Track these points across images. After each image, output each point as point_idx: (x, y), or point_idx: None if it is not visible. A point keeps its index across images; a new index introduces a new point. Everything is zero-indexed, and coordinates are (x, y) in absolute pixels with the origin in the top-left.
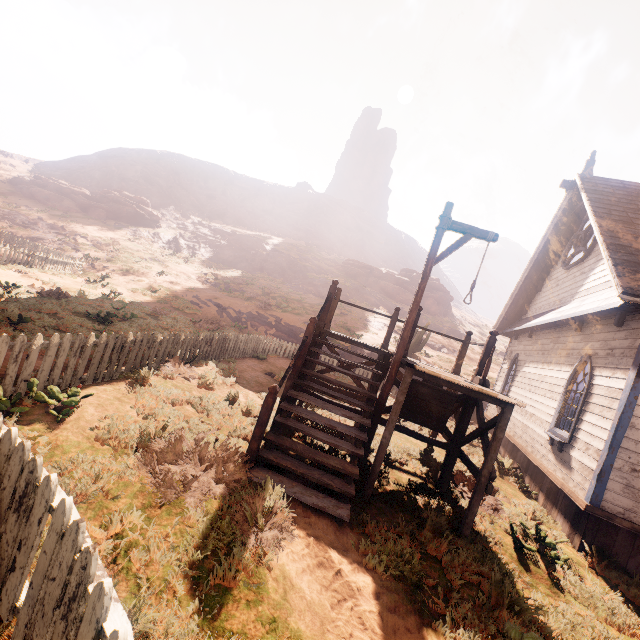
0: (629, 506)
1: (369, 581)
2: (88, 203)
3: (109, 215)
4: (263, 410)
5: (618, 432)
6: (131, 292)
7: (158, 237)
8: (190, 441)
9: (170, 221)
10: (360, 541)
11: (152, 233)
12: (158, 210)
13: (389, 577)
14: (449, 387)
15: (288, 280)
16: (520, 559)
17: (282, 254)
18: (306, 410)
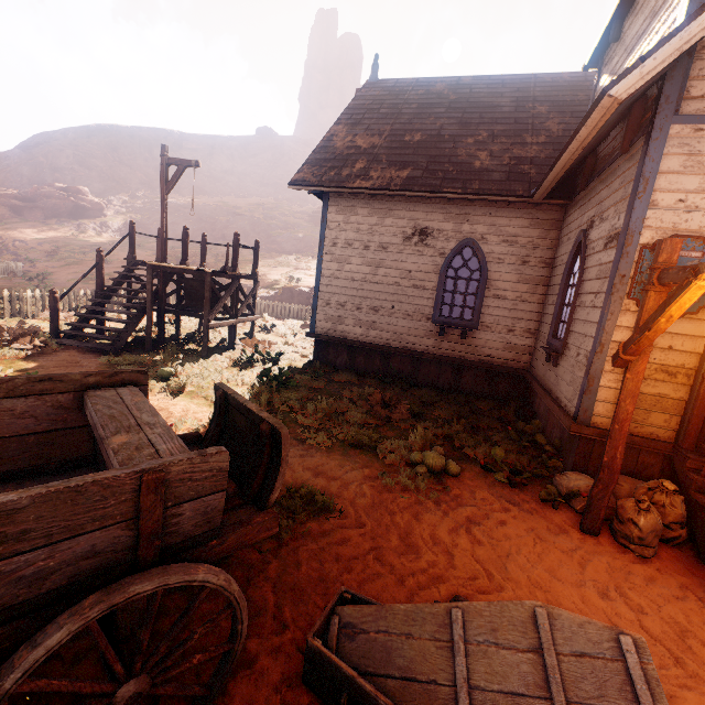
0: (329, 327)
1: (92, 364)
2: (20, 205)
3: (47, 214)
4: (50, 304)
5: (316, 282)
6: (71, 283)
7: (106, 226)
8: (7, 327)
9: (118, 206)
10: (105, 355)
11: (99, 223)
12: (103, 197)
13: (111, 364)
14: (173, 271)
15: (252, 243)
16: (243, 365)
17: (244, 217)
18: (102, 308)
